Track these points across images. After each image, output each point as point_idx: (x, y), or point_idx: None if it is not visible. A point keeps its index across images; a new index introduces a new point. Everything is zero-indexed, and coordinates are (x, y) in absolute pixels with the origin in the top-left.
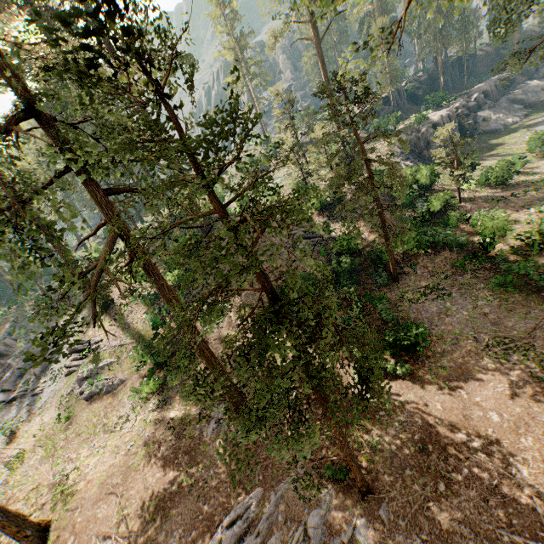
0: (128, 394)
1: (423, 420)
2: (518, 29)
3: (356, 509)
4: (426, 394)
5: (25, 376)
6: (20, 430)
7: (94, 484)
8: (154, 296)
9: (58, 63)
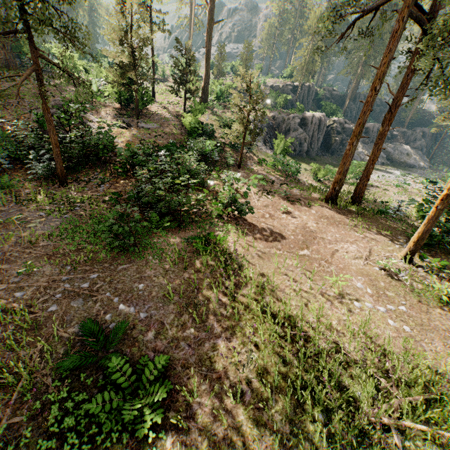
0: None
1: None
2: (420, 100)
3: None
4: None
5: None
6: None
7: None
8: None
9: None
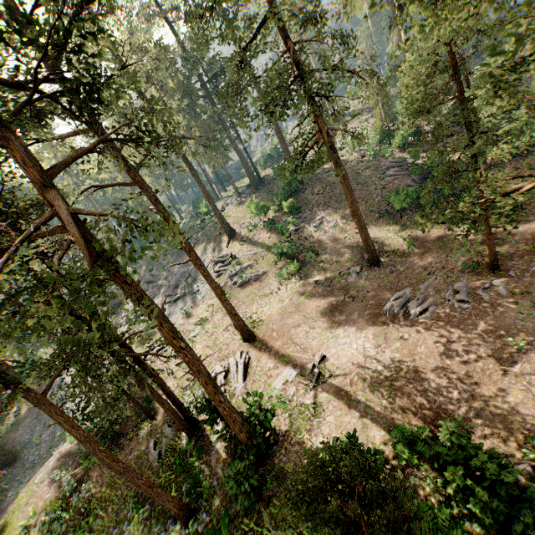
0: (272, 279)
1: (532, 236)
2: None
3: (489, 278)
4: (531, 225)
5: (180, 285)
6: (193, 311)
7: (275, 315)
8: (273, 220)
9: (294, 14)
